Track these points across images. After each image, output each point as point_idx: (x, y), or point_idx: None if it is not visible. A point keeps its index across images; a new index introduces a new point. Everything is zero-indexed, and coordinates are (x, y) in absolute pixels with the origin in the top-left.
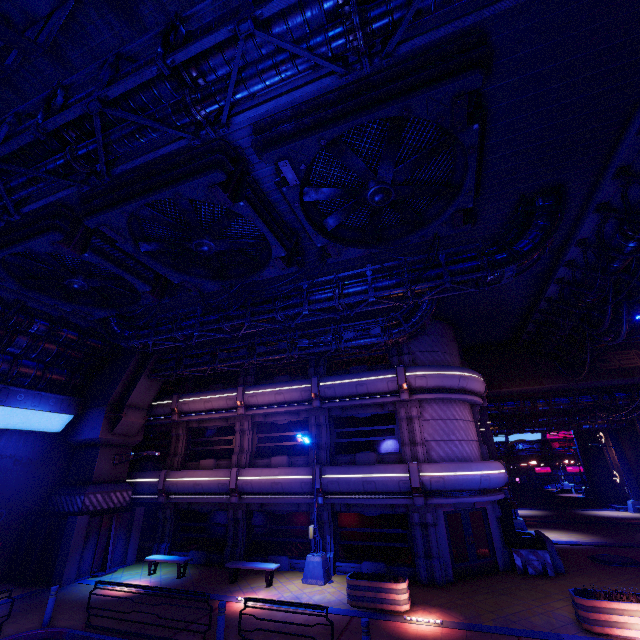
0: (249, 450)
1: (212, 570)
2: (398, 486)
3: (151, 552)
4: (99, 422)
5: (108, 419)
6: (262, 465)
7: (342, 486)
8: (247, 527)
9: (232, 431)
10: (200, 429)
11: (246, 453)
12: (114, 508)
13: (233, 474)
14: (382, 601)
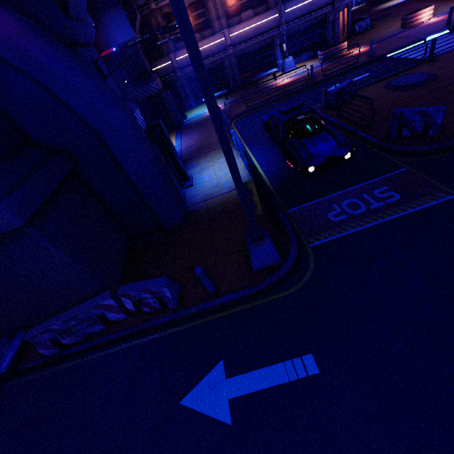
0: (223, 15)
1: (231, 94)
2: (328, 1)
3: (182, 108)
4: (125, 23)
5: (127, 18)
6: (235, 23)
7: (297, 14)
8: (237, 67)
9: (201, 5)
10: (171, 13)
11: (223, 18)
12: (162, 88)
13: (227, 34)
14: (338, 53)
